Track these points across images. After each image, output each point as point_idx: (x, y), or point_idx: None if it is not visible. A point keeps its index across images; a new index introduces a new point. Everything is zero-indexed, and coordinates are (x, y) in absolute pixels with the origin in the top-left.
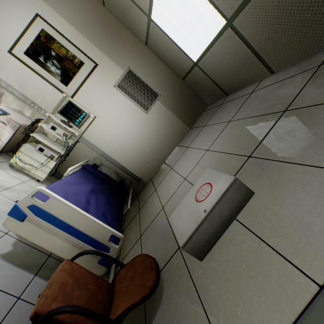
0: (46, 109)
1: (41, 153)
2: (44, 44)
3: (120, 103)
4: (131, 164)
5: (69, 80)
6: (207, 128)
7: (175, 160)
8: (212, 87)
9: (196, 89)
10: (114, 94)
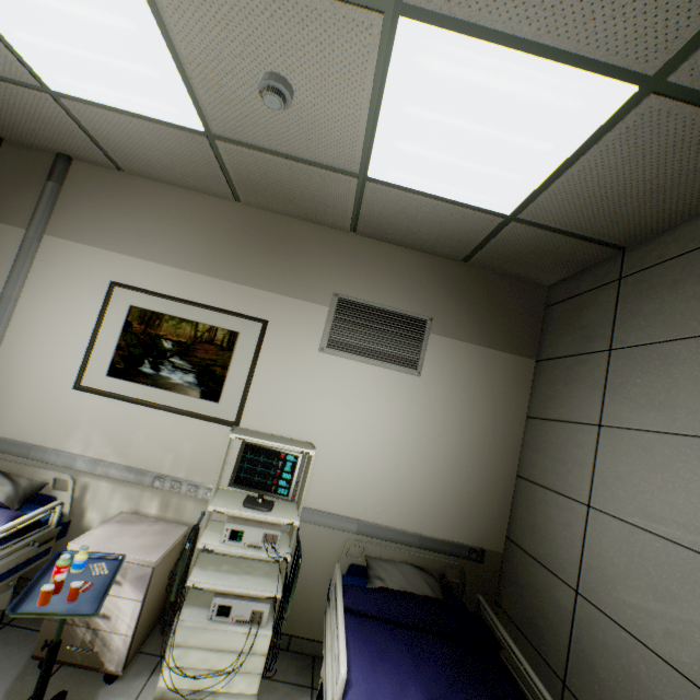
0: (189, 477)
1: (227, 621)
2: (142, 336)
3: (347, 380)
4: (439, 520)
5: (219, 385)
6: (641, 356)
7: (580, 474)
8: (567, 248)
9: (508, 266)
10: (327, 367)
